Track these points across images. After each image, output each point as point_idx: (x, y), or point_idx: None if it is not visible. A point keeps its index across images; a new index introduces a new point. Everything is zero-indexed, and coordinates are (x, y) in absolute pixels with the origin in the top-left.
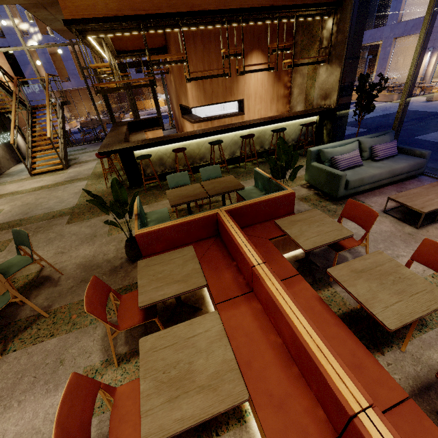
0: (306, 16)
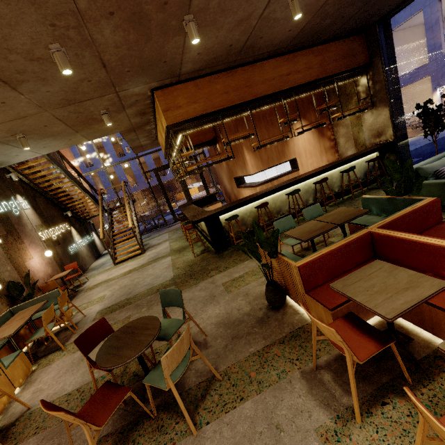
0: (343, 81)
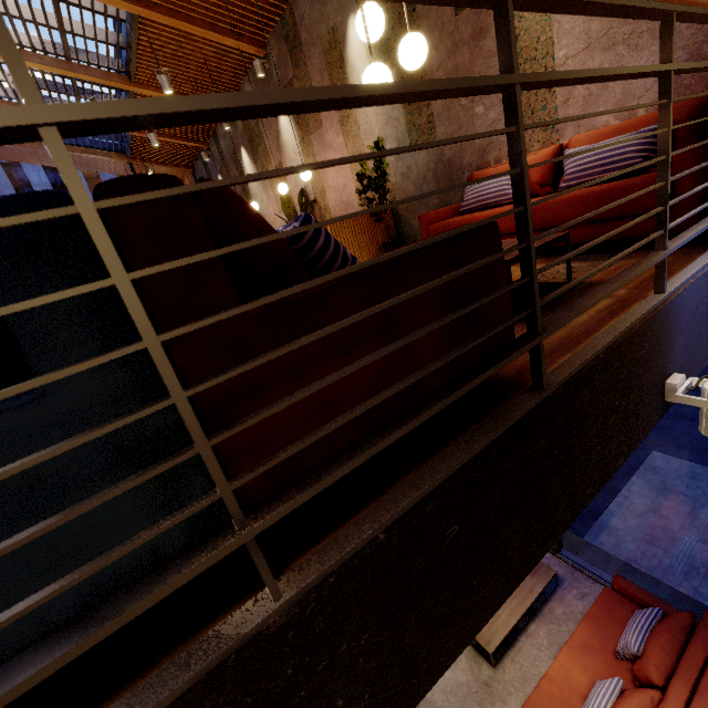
0: None
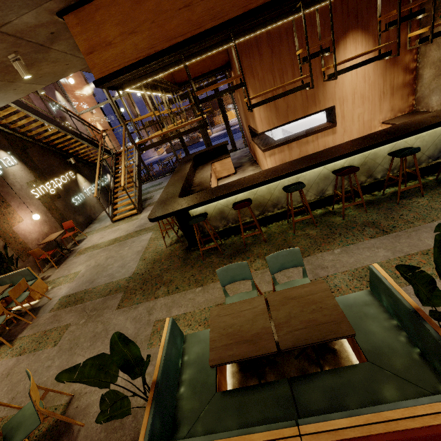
0: None
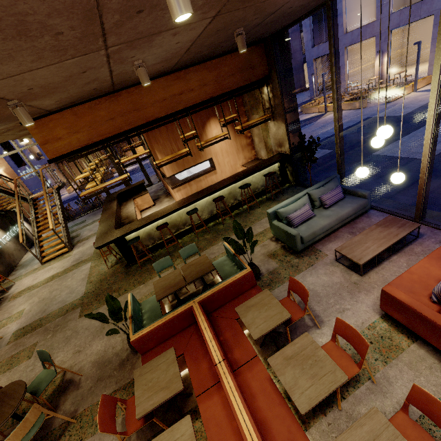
0: (244, 92)
